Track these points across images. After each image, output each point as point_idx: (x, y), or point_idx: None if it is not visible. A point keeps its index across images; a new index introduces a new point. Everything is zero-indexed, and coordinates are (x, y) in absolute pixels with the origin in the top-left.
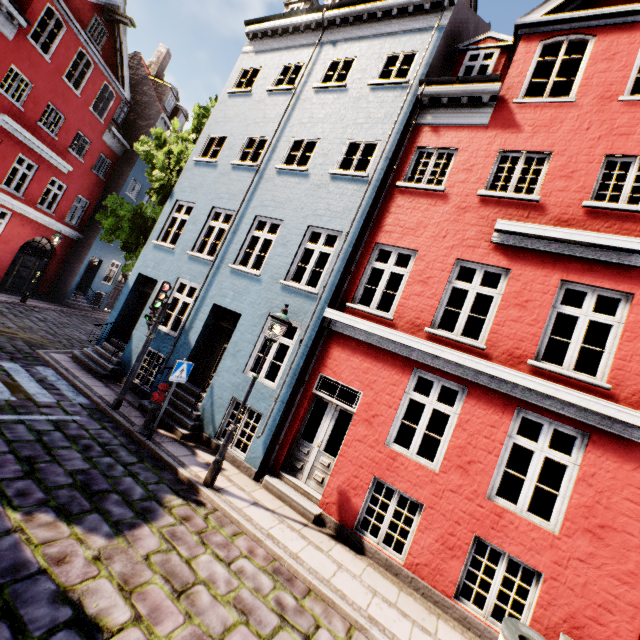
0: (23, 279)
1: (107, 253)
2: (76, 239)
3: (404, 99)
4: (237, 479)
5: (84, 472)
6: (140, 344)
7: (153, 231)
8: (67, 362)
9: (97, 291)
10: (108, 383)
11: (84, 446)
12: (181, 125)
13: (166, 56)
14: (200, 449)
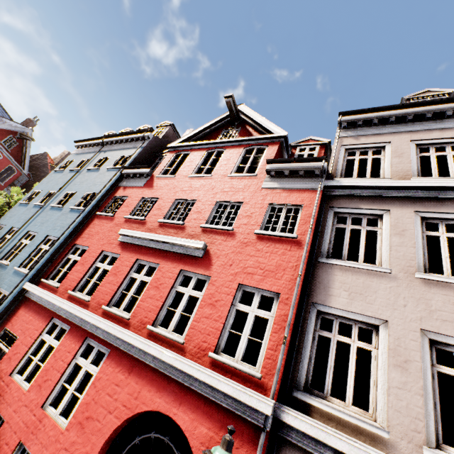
0: None
1: None
2: None
3: (114, 174)
4: None
5: None
6: None
7: None
8: None
9: None
10: None
11: None
12: None
13: (67, 155)
14: None
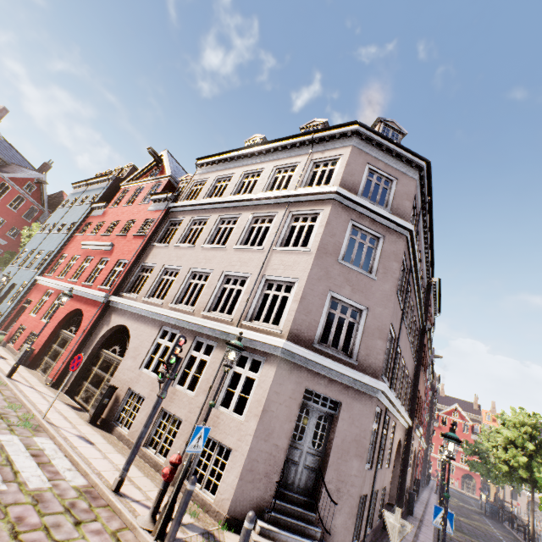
0: None
1: None
2: None
3: (87, 208)
4: None
5: None
6: None
7: (12, 261)
8: None
9: None
10: None
11: None
12: None
13: None
14: None
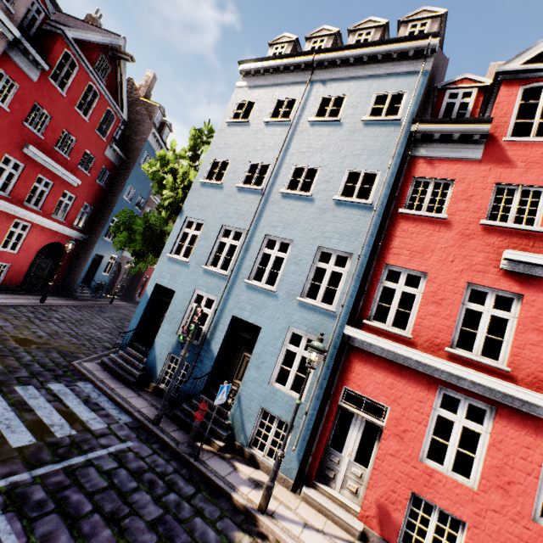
0: (38, 278)
1: (107, 249)
2: (82, 240)
3: (399, 135)
4: (279, 494)
5: (161, 521)
6: (163, 351)
7: (166, 245)
8: (99, 371)
9: (98, 282)
10: (138, 391)
11: (148, 482)
12: (166, 136)
13: (153, 79)
14: (237, 460)
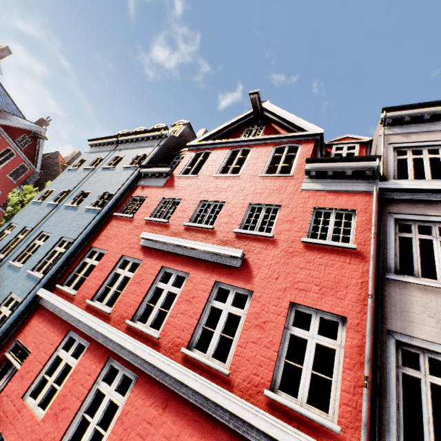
0: None
1: None
2: None
3: (131, 173)
4: None
5: None
6: None
7: None
8: None
9: None
10: None
11: None
12: None
13: (78, 154)
14: None
